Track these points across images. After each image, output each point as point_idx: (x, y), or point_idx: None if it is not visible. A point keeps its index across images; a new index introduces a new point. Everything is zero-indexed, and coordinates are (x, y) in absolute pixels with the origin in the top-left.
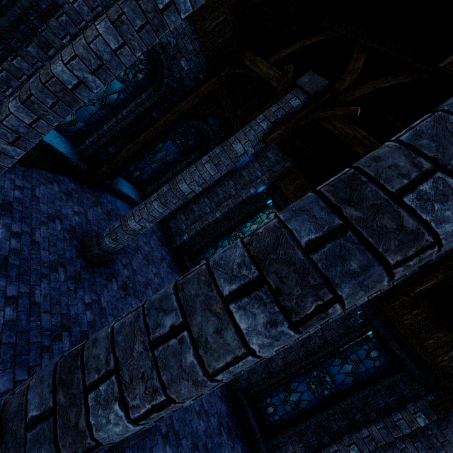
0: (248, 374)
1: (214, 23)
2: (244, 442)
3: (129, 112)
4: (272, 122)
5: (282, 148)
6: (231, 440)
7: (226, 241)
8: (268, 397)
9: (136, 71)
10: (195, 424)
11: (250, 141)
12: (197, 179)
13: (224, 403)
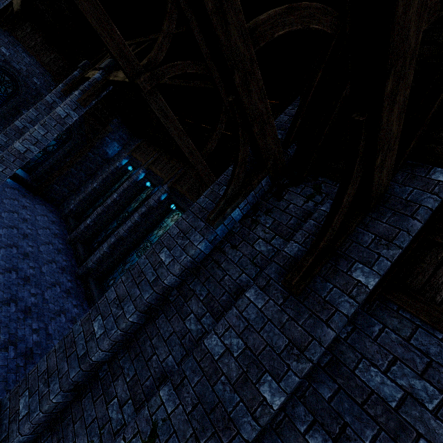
0: (98, 265)
1: (49, 58)
2: (85, 306)
3: (3, 109)
4: (64, 83)
5: (138, 136)
6: (66, 295)
7: (101, 201)
8: (111, 275)
9: (6, 87)
10: (22, 266)
11: (54, 94)
12: (25, 117)
13: (73, 284)
